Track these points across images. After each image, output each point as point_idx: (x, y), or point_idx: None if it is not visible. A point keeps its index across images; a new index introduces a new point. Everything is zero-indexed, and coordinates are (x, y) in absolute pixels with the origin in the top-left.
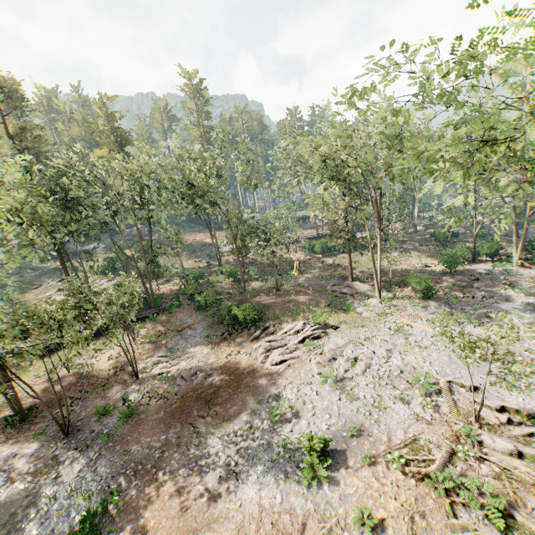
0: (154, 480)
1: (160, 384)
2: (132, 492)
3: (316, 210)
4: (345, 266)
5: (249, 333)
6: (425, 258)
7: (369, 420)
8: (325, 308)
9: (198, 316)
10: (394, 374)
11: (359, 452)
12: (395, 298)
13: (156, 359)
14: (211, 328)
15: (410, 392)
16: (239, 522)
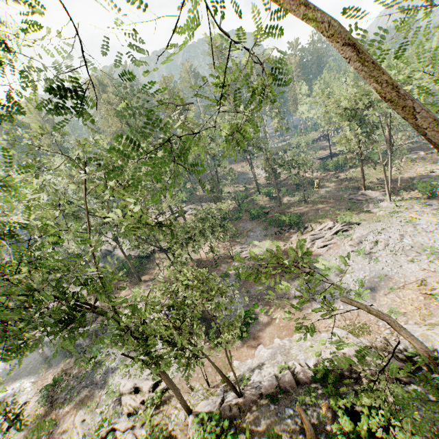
0: (269, 302)
1: (249, 262)
2: (261, 306)
3: (341, 144)
4: (356, 178)
5: (294, 232)
6: (429, 165)
7: (390, 273)
8: (346, 211)
9: (253, 223)
10: (406, 248)
11: (386, 287)
12: (403, 200)
13: (240, 250)
14: (266, 230)
15: (418, 258)
16: None
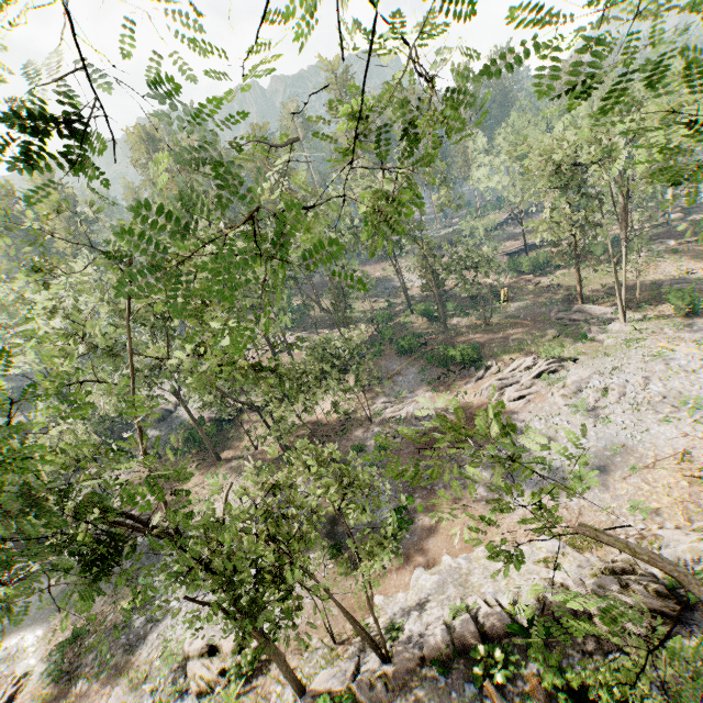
0: (432, 493)
1: (397, 426)
2: (419, 500)
3: (543, 230)
4: (568, 285)
5: (469, 374)
6: (685, 262)
7: (631, 441)
8: (554, 339)
9: (403, 362)
10: (655, 400)
11: (624, 466)
12: (646, 320)
13: (382, 405)
14: (423, 372)
15: (675, 415)
16: (521, 515)
